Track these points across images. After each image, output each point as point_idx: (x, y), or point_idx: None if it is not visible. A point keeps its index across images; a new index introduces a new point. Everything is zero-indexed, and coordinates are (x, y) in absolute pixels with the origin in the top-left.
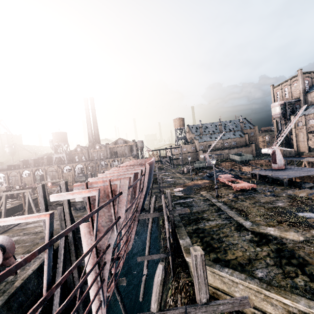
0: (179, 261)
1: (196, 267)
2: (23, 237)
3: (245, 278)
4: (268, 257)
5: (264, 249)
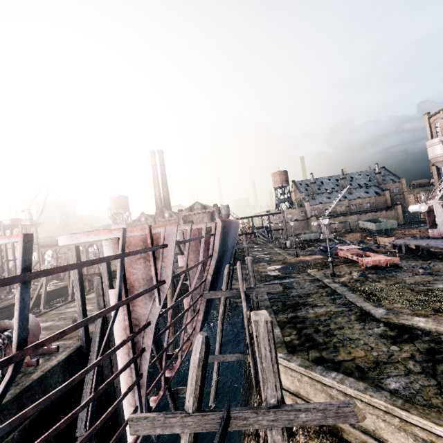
0: None
1: (257, 342)
2: (58, 323)
3: (365, 389)
4: (410, 361)
5: (405, 349)
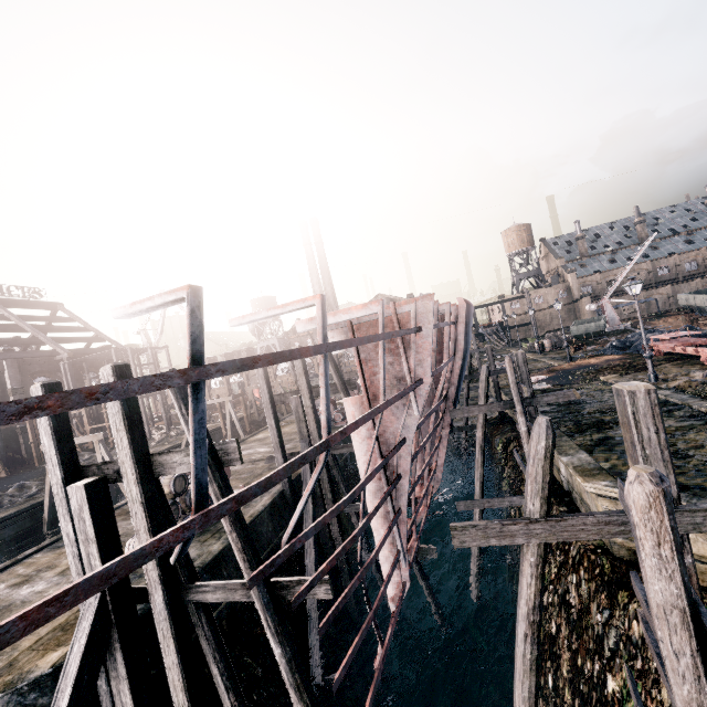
0: (563, 511)
1: (634, 421)
2: (235, 468)
3: None
4: None
5: None
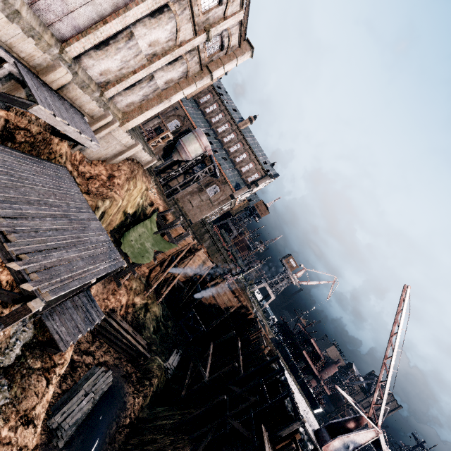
0: None
1: None
2: None
3: None
4: None
5: None
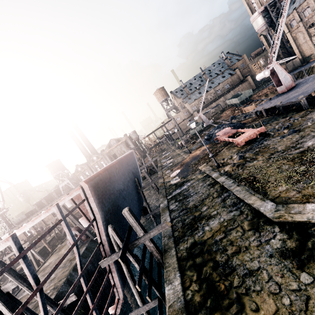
0: None
1: None
2: None
3: None
4: None
5: None
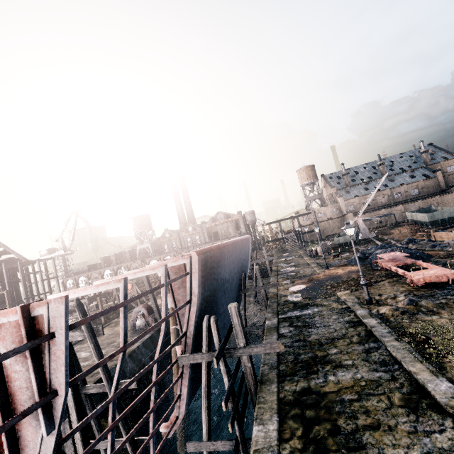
0: None
1: None
2: None
3: None
4: None
5: None
